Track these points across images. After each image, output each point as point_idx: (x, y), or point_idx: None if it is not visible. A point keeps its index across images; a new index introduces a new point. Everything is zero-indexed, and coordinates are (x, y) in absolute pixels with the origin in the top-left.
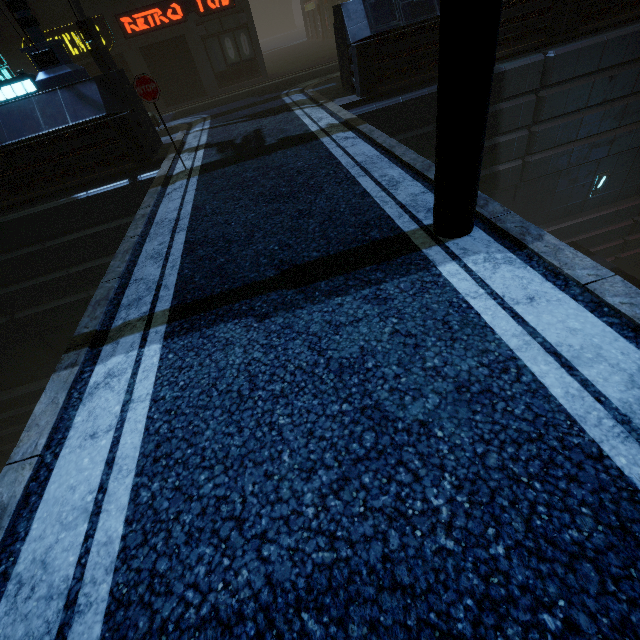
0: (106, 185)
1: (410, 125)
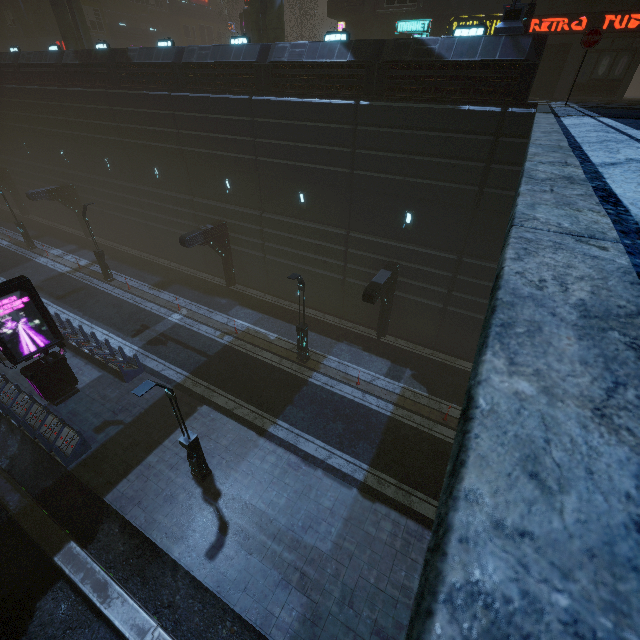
0: (484, 107)
1: None
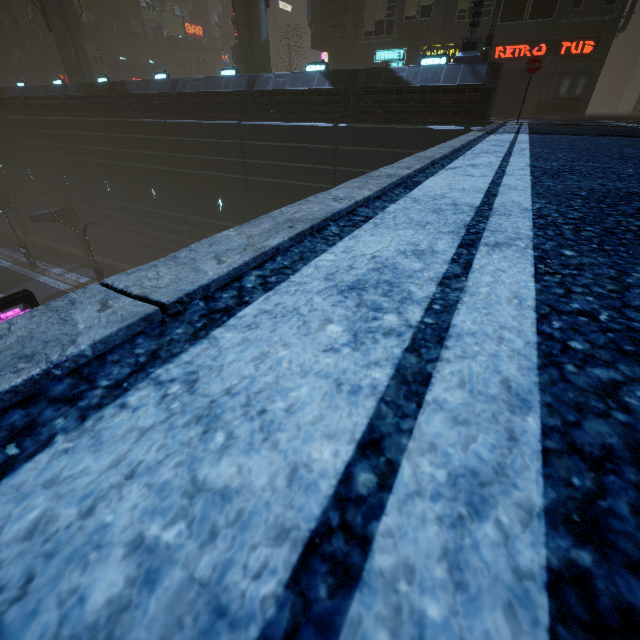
0: (449, 126)
1: None
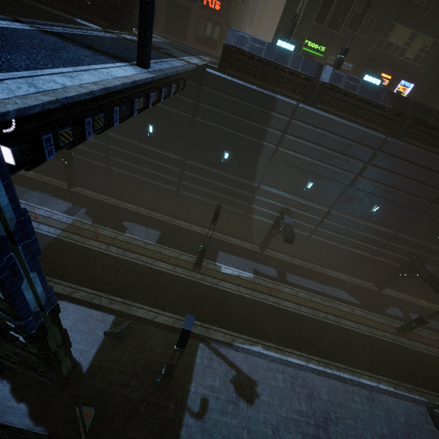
0: (91, 24)
1: (231, 93)
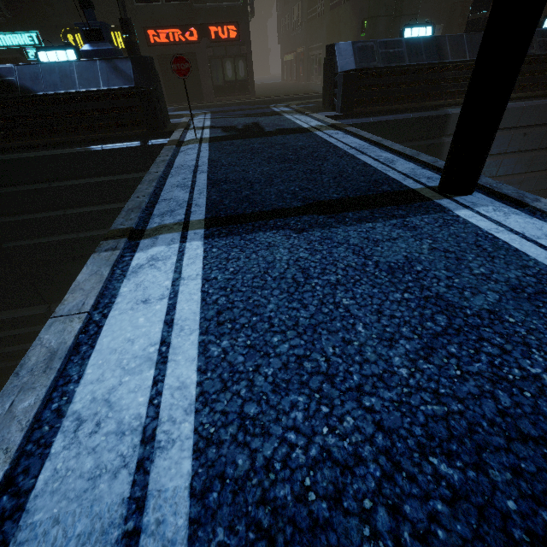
0: (120, 143)
1: None
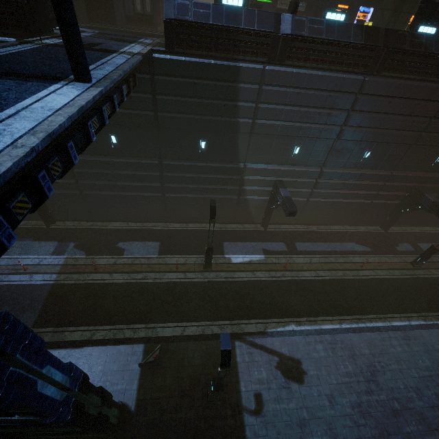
0: (2, 37)
1: (188, 75)
